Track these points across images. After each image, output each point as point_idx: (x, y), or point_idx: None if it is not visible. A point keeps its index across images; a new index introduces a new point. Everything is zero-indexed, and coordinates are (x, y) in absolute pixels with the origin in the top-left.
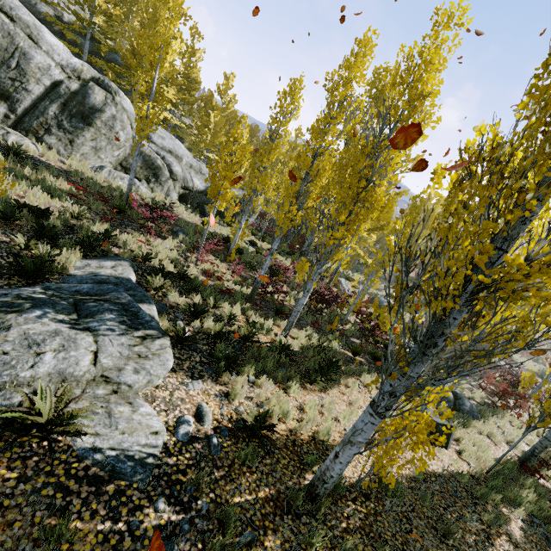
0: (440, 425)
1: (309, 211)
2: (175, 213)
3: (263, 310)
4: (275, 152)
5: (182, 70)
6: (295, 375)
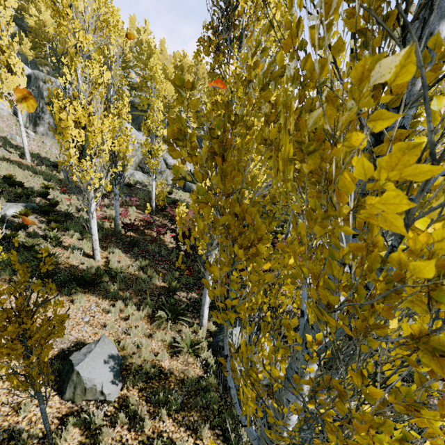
0: (68, 361)
1: (112, 153)
2: (149, 188)
3: (122, 243)
4: (150, 122)
5: (204, 100)
6: (9, 270)
